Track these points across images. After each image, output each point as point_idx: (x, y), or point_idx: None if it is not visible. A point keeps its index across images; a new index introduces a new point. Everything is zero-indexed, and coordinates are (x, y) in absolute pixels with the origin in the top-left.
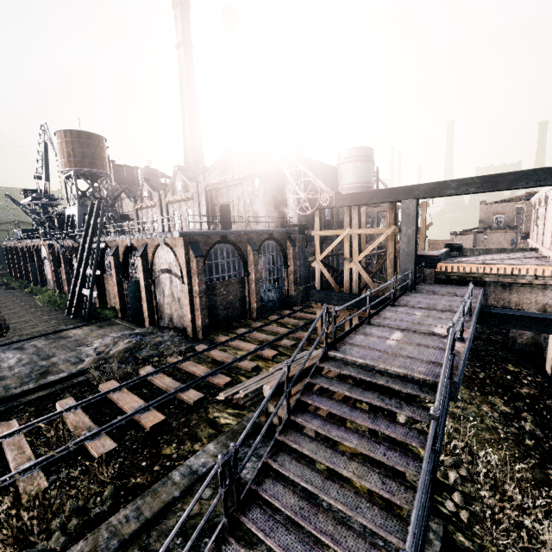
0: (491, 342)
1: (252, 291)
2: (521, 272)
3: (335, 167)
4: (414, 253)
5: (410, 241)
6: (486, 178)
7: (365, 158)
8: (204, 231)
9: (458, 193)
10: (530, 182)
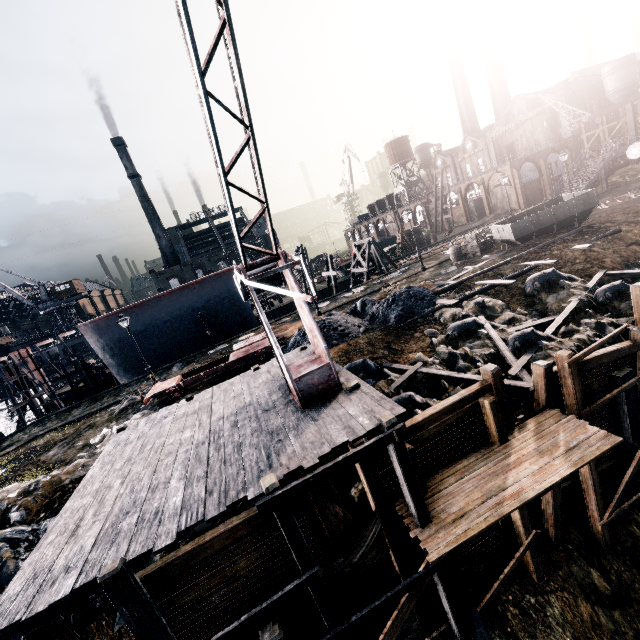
0: None
1: (545, 184)
2: None
3: (600, 81)
4: (633, 126)
5: (631, 121)
6: None
7: (626, 65)
8: (519, 158)
9: None
10: None
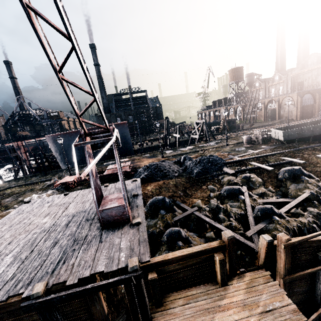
0: None
1: (316, 108)
2: None
3: None
4: None
5: None
6: None
7: None
8: (303, 90)
9: None
10: None
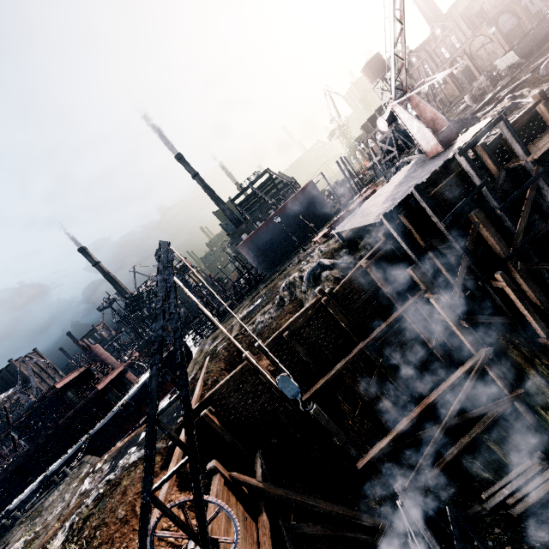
0: None
1: (526, 25)
2: None
3: None
4: None
5: None
6: None
7: None
8: (493, 15)
9: None
10: None
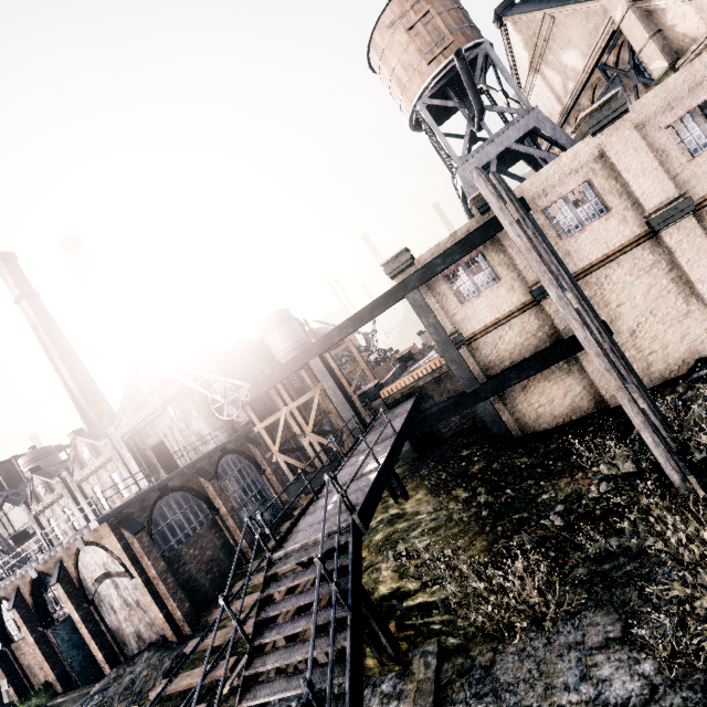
0: (461, 433)
1: (232, 527)
2: (437, 365)
3: (262, 341)
4: (345, 400)
5: (335, 392)
6: (353, 318)
7: (284, 320)
8: (132, 498)
9: (343, 337)
10: (381, 308)
